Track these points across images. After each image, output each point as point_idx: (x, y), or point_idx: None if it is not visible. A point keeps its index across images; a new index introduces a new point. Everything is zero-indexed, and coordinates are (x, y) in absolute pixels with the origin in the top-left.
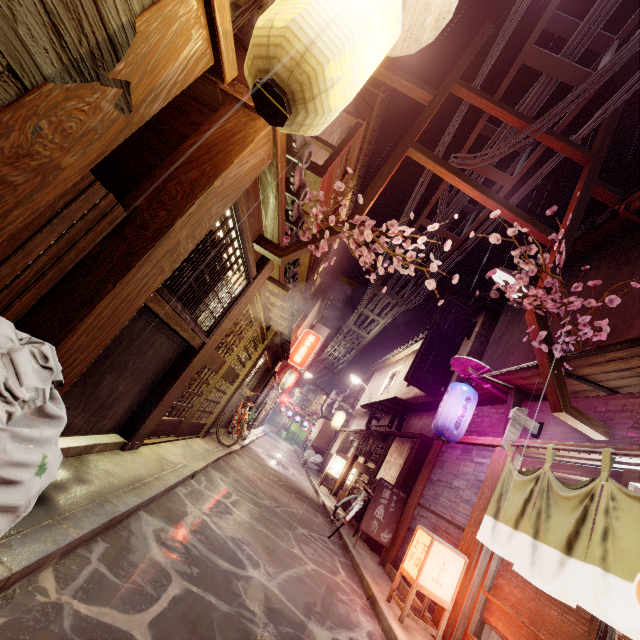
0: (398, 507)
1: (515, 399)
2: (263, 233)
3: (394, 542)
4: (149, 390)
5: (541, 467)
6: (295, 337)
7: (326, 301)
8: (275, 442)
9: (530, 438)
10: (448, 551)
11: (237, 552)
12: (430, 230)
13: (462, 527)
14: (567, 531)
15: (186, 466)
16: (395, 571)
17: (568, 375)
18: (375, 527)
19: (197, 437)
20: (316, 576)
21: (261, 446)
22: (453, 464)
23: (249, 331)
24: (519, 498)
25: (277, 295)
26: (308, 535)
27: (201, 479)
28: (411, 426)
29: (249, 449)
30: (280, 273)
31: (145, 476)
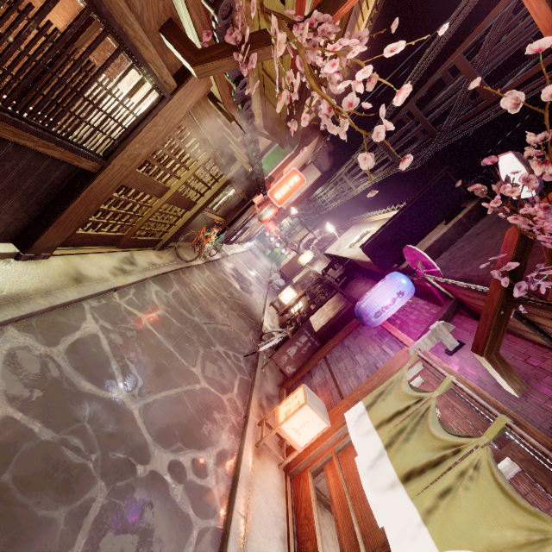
0: (309, 352)
1: (449, 310)
2: (179, 18)
3: (295, 376)
4: (41, 206)
5: (430, 392)
6: (281, 173)
7: (323, 142)
8: (254, 259)
9: (443, 352)
10: (315, 415)
11: (116, 372)
12: (386, 54)
13: (343, 396)
14: (414, 464)
15: (106, 281)
16: (285, 397)
17: (518, 317)
18: (284, 360)
19: (151, 249)
20: (200, 395)
21: (234, 261)
22: (365, 340)
23: (199, 160)
24: (394, 406)
25: (228, 123)
26: (223, 353)
27: (129, 292)
28: (355, 287)
29: (217, 264)
30: (221, 93)
31: (28, 292)
